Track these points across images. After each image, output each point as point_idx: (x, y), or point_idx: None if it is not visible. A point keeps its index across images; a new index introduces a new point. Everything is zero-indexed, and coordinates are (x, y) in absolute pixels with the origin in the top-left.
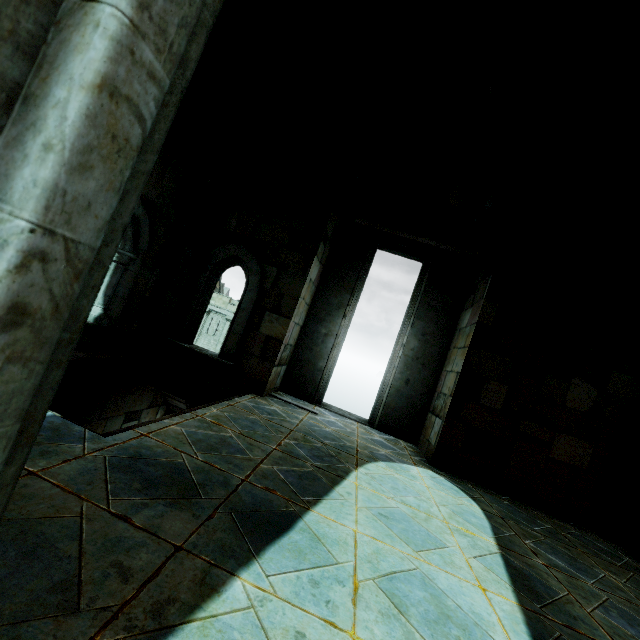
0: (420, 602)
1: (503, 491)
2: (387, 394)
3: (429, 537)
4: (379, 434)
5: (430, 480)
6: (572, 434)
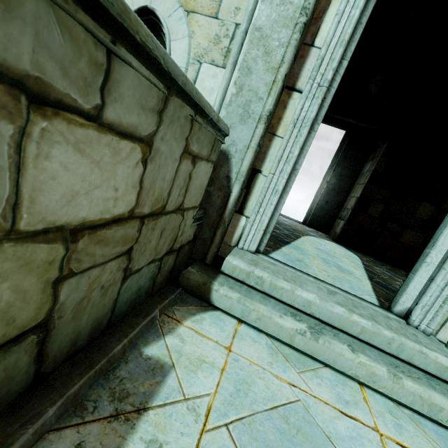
0: (333, 264)
1: (371, 255)
2: (314, 208)
3: (335, 256)
4: (308, 228)
5: (335, 246)
6: (415, 230)
